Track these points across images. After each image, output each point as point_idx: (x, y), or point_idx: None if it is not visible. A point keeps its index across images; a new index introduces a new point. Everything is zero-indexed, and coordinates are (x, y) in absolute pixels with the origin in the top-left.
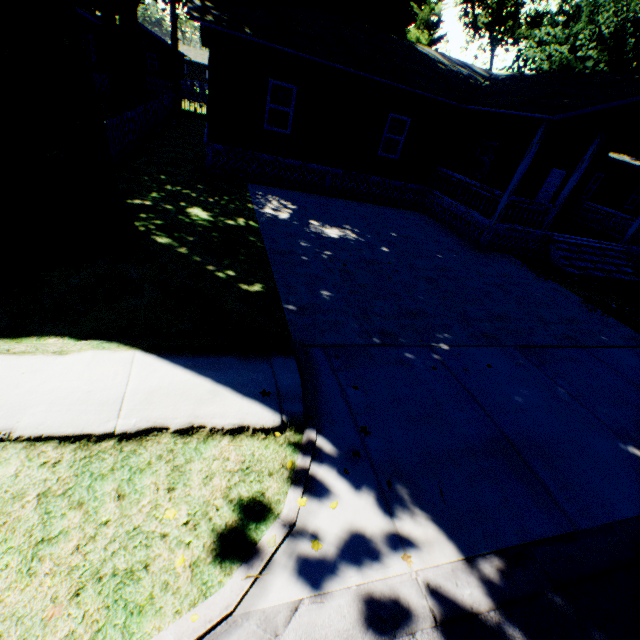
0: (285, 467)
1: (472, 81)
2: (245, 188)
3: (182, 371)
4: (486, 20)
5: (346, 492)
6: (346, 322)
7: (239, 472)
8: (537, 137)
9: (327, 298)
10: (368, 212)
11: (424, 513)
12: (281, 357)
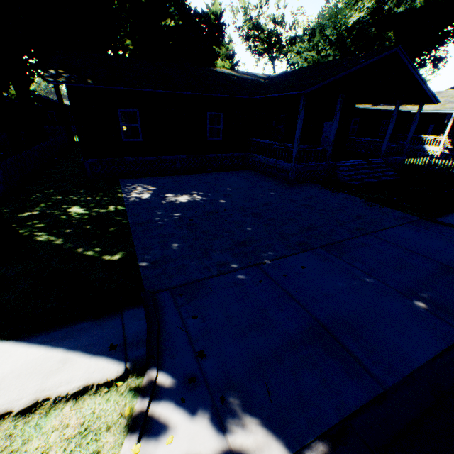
0: (124, 416)
1: (256, 82)
2: (118, 183)
3: (37, 348)
4: (262, 47)
5: (182, 422)
6: (190, 263)
7: (77, 437)
8: (301, 105)
9: (176, 248)
10: (210, 178)
11: (254, 419)
12: (131, 309)
